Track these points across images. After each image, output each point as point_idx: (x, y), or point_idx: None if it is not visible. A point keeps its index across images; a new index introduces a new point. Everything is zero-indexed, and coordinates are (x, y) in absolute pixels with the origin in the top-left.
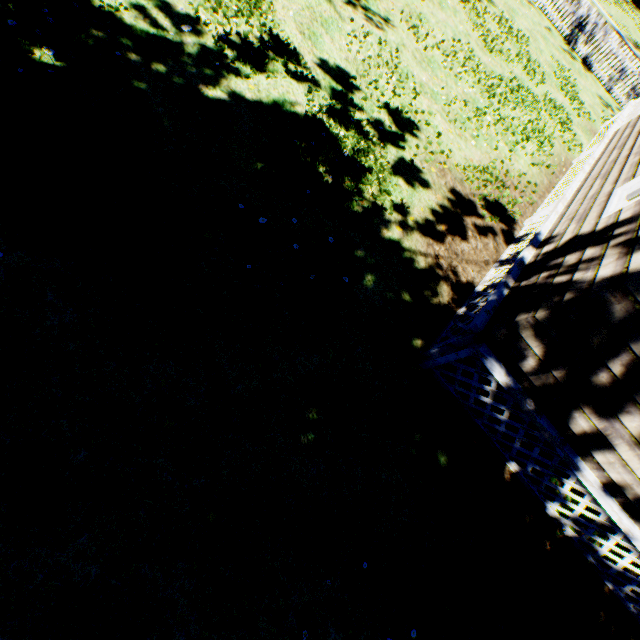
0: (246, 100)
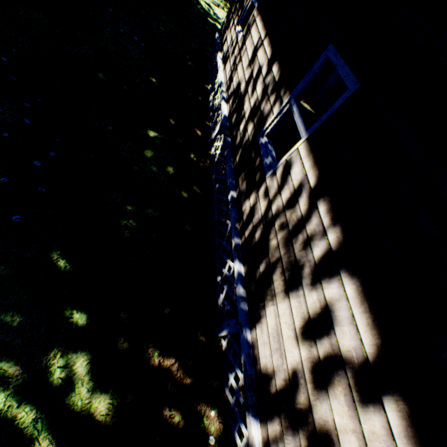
0: (218, 27)
